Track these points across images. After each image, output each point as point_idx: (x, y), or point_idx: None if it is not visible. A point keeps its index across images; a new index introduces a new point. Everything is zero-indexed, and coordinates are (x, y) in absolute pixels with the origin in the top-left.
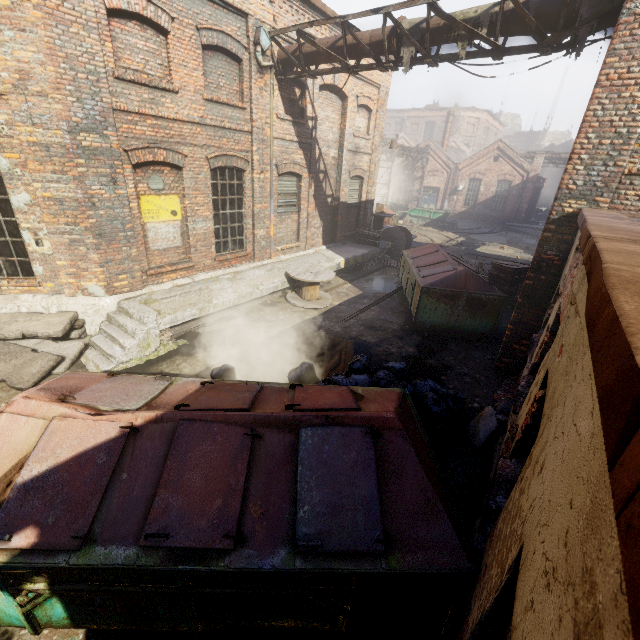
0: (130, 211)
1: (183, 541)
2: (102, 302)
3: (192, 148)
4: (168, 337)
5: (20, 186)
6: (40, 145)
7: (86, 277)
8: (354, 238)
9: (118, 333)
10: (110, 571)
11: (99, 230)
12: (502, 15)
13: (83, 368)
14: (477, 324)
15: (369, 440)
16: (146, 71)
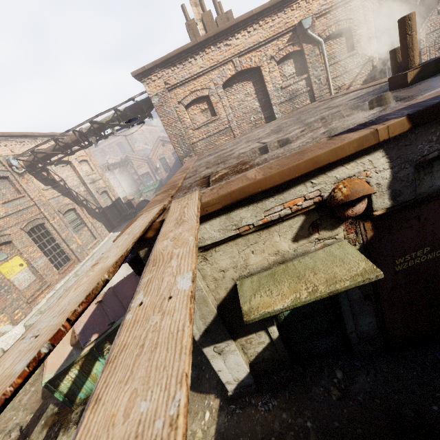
0: None
1: None
2: (14, 332)
3: (10, 229)
4: None
5: None
6: None
7: None
8: (123, 220)
9: None
10: None
11: None
12: (119, 116)
13: None
14: None
15: None
16: None
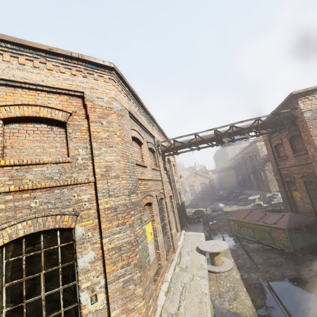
0: (147, 240)
1: None
2: None
3: (152, 192)
4: None
5: (88, 246)
6: (111, 208)
7: None
8: (185, 222)
9: None
10: None
11: (140, 263)
12: (259, 125)
13: None
14: (315, 238)
15: None
16: (137, 160)
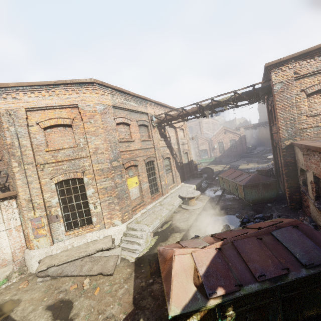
0: (126, 186)
1: (271, 275)
2: (121, 227)
3: (139, 158)
4: (152, 235)
5: (90, 186)
6: (100, 170)
7: (114, 217)
8: (191, 176)
9: (133, 239)
10: (256, 293)
11: (118, 196)
12: (235, 98)
13: (125, 259)
14: (270, 194)
15: (296, 229)
16: (125, 137)
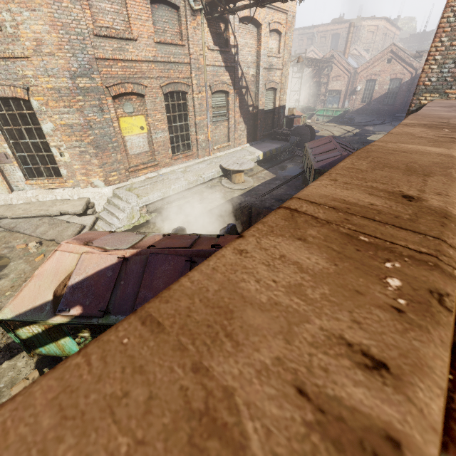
0: (114, 129)
1: None
2: (103, 191)
3: (150, 80)
4: (145, 211)
5: (46, 118)
6: (54, 89)
7: (92, 175)
8: (271, 136)
9: (114, 210)
10: None
11: (96, 144)
12: None
13: None
14: None
15: None
16: (114, 27)
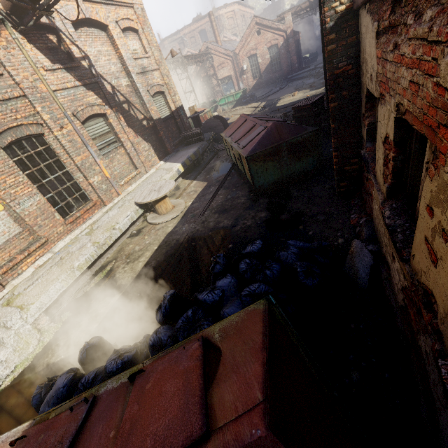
0: None
1: None
2: None
3: None
4: (46, 322)
5: None
6: None
7: None
8: (183, 143)
9: None
10: None
11: None
12: None
13: None
14: (305, 164)
15: None
16: None
